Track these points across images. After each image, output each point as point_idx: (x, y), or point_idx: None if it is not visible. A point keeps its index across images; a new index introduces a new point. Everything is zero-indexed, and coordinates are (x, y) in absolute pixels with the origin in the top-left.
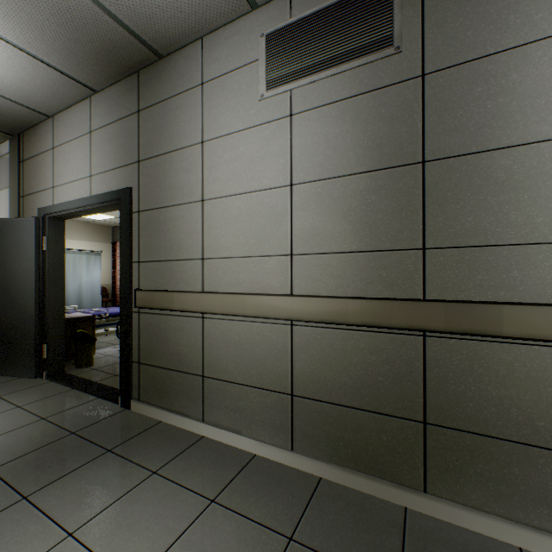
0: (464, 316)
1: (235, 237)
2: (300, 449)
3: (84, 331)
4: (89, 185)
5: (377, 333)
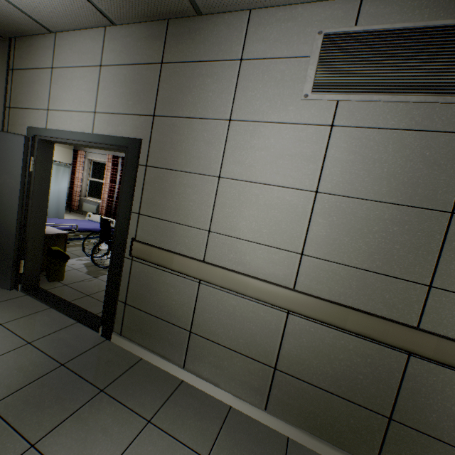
0: (453, 352)
1: (248, 222)
2: (273, 411)
3: (59, 249)
4: (91, 120)
5: (367, 341)
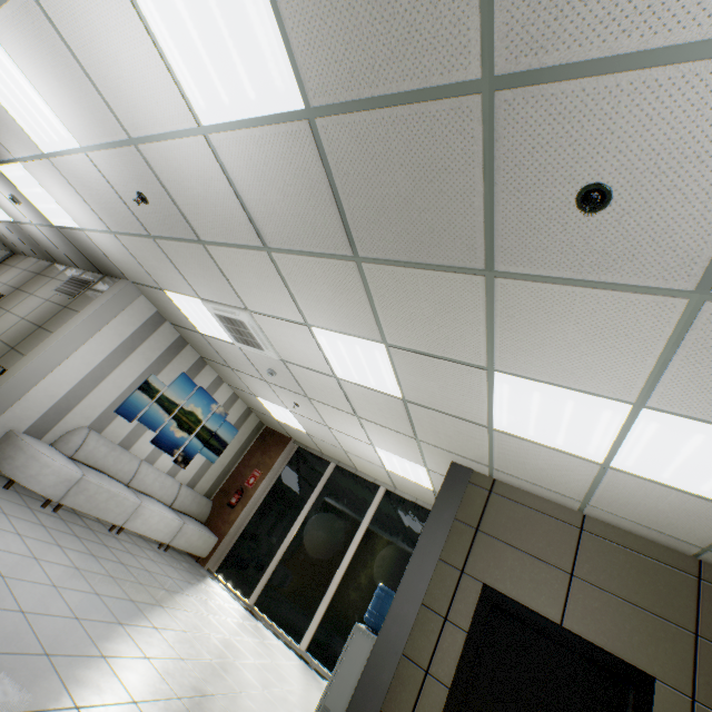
0: None
1: None
2: None
3: None
4: (1, 286)
5: None
